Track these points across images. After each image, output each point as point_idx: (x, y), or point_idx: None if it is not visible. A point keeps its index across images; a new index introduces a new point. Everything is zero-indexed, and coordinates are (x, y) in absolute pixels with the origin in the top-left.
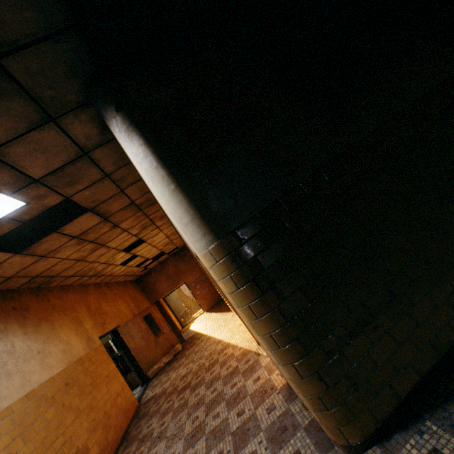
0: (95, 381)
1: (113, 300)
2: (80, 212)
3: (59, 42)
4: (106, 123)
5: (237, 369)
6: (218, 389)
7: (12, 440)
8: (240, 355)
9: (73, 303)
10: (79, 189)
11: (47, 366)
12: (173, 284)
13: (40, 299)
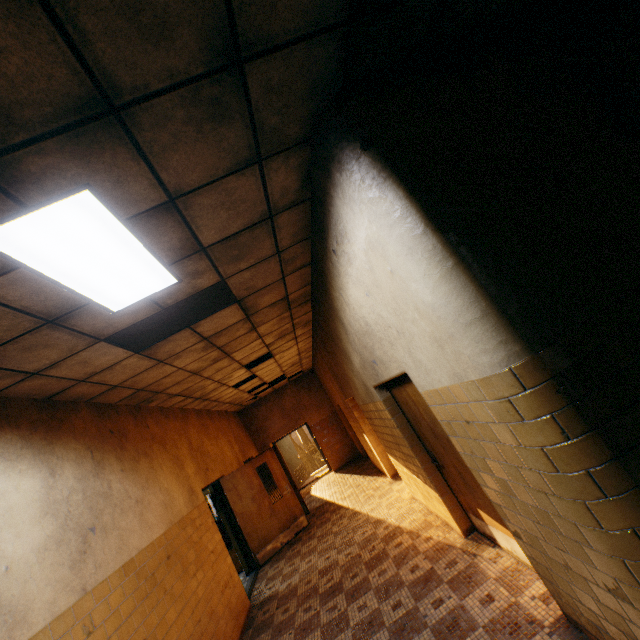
0: (199, 557)
1: (216, 437)
2: (215, 304)
3: (317, 46)
4: (330, 170)
5: (435, 574)
6: (405, 605)
7: (107, 638)
8: (432, 550)
9: (173, 435)
10: (241, 268)
11: (146, 524)
12: (290, 423)
13: (138, 422)
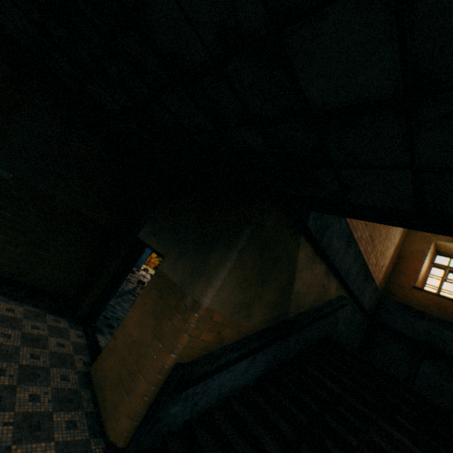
0: None
1: None
2: None
3: None
4: None
5: None
6: None
7: None
8: None
9: None
10: None
11: None
12: None
13: None
